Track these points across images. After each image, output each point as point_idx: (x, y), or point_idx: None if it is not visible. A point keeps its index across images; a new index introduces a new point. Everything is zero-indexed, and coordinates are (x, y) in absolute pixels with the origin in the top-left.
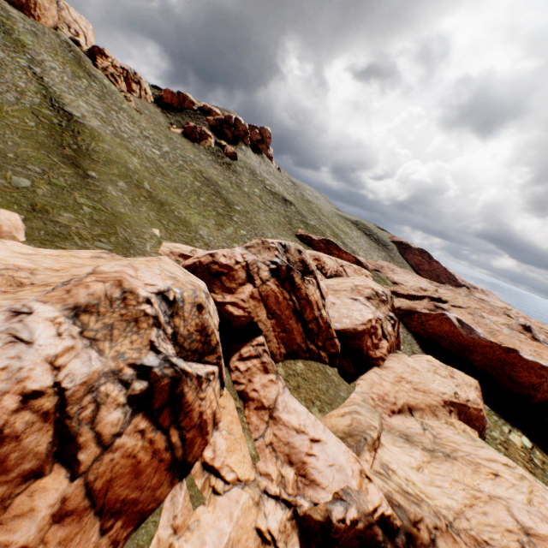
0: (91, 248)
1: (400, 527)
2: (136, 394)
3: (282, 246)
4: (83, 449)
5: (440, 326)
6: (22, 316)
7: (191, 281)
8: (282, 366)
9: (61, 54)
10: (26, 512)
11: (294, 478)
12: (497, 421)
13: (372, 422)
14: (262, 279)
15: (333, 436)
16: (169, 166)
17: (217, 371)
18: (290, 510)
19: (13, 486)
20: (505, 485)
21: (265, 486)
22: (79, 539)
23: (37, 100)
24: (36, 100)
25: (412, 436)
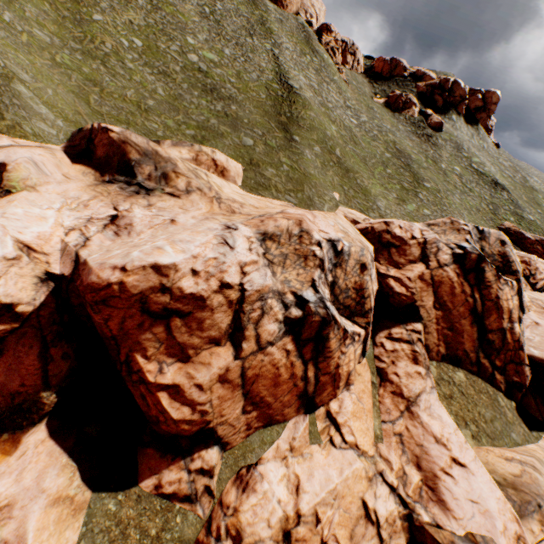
0: (281, 200)
1: None
2: (291, 317)
3: (478, 231)
4: (246, 340)
5: None
6: (231, 230)
7: (360, 240)
8: (435, 366)
9: (295, 35)
10: (206, 363)
11: (417, 483)
12: None
13: None
14: (439, 262)
15: (486, 472)
16: (363, 136)
17: (363, 335)
18: (404, 510)
19: (203, 342)
20: None
21: (382, 470)
22: (229, 404)
23: (270, 77)
24: (270, 77)
25: None
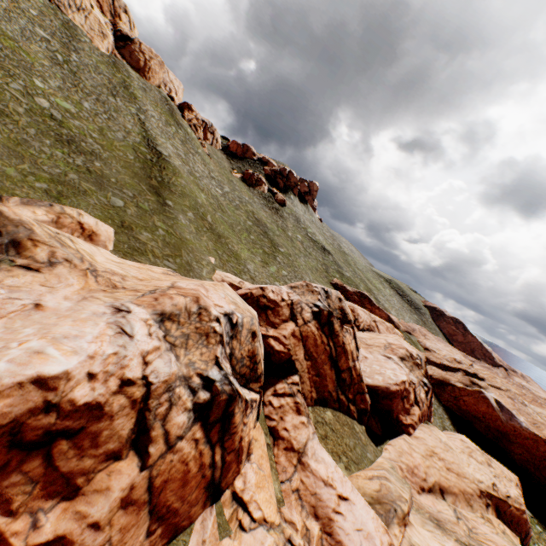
0: (160, 265)
1: None
2: (200, 402)
3: (325, 291)
4: (153, 442)
5: (476, 405)
6: (124, 313)
7: (248, 309)
8: (311, 411)
9: (160, 106)
10: (104, 489)
11: (318, 534)
12: (542, 533)
13: (402, 493)
14: (304, 319)
15: (361, 497)
16: (228, 204)
17: (258, 400)
18: None
19: (97, 462)
20: None
21: (290, 535)
22: (132, 533)
23: (138, 139)
24: (137, 139)
25: (444, 522)
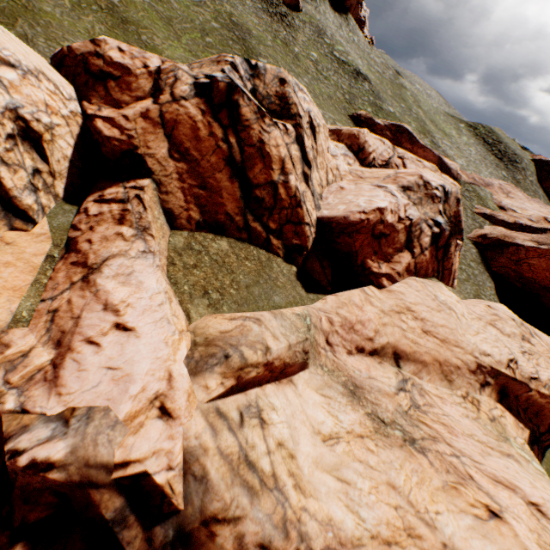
0: None
1: (176, 514)
2: None
3: (251, 66)
4: None
5: (549, 270)
6: None
7: None
8: (185, 236)
9: None
10: None
11: (42, 364)
12: None
13: (269, 340)
14: (174, 95)
15: (164, 333)
16: None
17: None
18: None
19: None
20: (503, 544)
21: None
22: None
23: None
24: None
25: (367, 390)
